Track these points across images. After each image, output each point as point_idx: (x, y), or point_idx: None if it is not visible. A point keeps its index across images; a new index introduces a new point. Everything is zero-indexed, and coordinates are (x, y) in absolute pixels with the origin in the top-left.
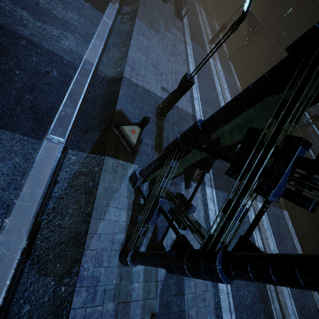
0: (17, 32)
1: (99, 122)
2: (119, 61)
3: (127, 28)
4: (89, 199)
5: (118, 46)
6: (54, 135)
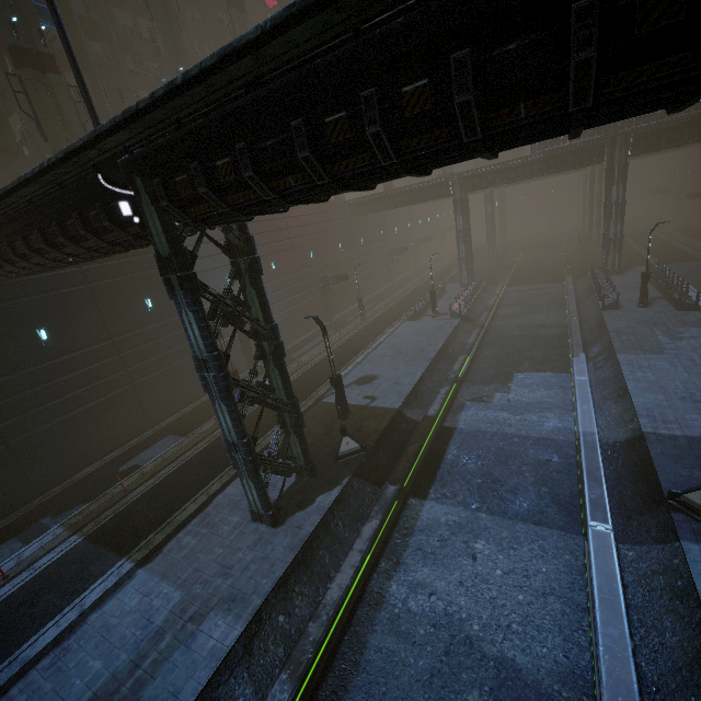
0: (507, 432)
1: (642, 501)
2: (624, 416)
3: (610, 372)
4: (690, 603)
5: (609, 398)
6: (596, 521)
